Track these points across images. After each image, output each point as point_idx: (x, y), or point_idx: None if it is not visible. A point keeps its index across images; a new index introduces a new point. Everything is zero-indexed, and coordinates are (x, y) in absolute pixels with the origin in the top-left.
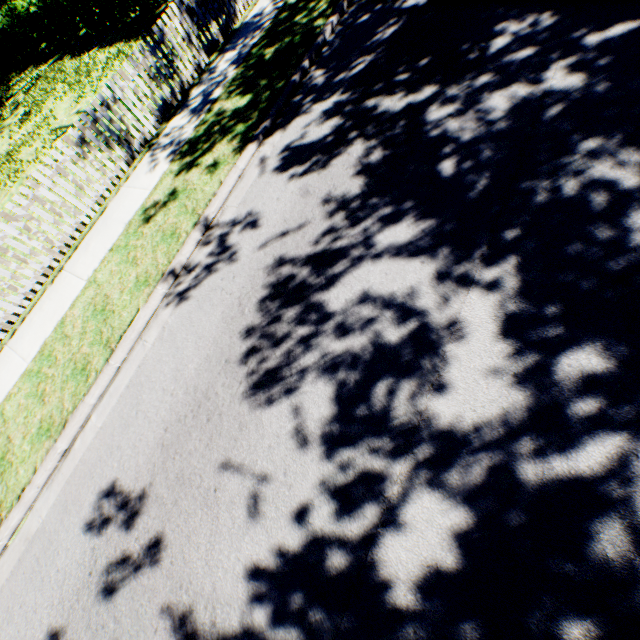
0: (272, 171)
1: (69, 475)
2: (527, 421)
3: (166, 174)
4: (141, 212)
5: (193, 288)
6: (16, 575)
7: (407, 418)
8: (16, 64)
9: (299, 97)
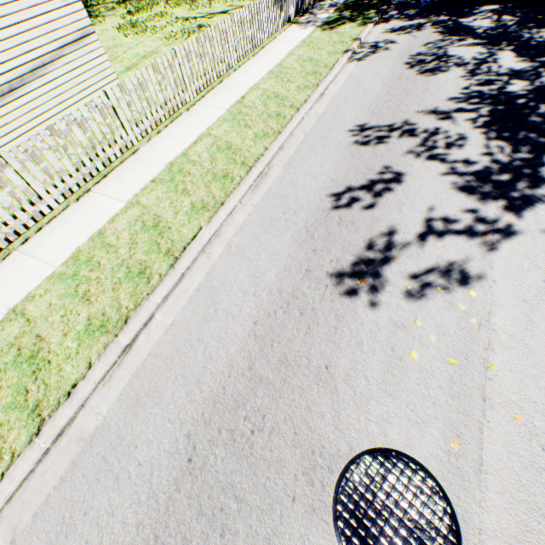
0: (387, 32)
1: (330, 99)
2: (537, 68)
3: (317, 30)
4: (309, 38)
5: (366, 57)
6: (320, 122)
7: (497, 71)
8: None
9: (386, 17)
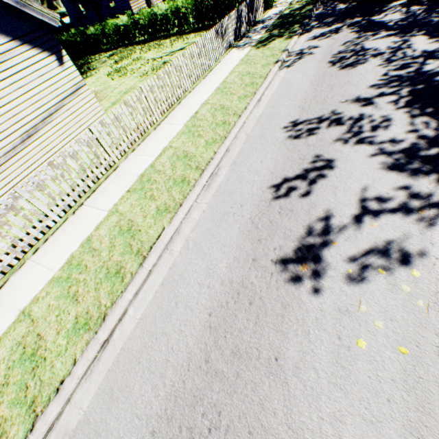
0: (310, 40)
1: (266, 103)
2: None
3: (252, 49)
4: (246, 57)
5: (293, 63)
6: (258, 124)
7: (412, 54)
8: (86, 54)
9: (308, 28)
